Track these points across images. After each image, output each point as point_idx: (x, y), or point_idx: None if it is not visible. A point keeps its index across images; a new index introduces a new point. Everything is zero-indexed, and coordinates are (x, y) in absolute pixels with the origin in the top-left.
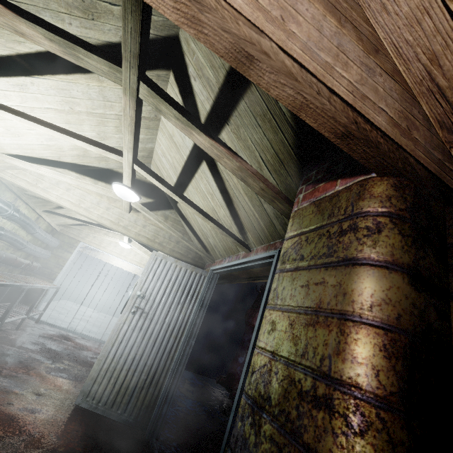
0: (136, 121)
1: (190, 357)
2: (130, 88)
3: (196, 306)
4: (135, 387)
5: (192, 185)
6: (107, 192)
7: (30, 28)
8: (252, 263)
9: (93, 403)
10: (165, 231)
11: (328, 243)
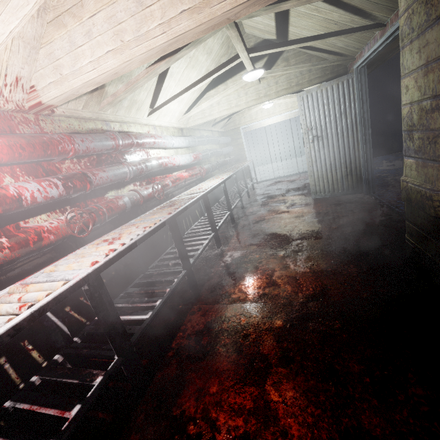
0: (239, 34)
1: (378, 146)
2: (229, 25)
3: (357, 106)
4: (342, 177)
5: (292, 17)
6: (240, 84)
7: (180, 54)
8: (391, 37)
9: (321, 194)
10: (294, 71)
11: (426, 10)
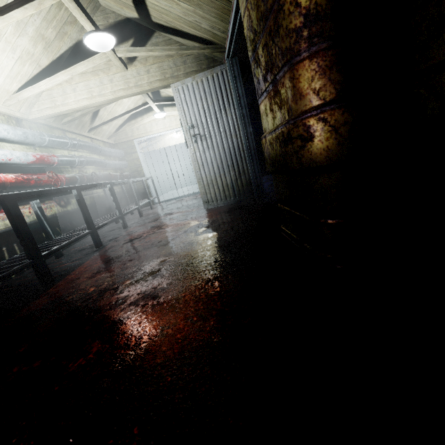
0: None
1: None
2: None
3: (234, 101)
4: (232, 182)
5: None
6: (93, 61)
7: None
8: None
9: (214, 203)
10: (166, 60)
11: None
